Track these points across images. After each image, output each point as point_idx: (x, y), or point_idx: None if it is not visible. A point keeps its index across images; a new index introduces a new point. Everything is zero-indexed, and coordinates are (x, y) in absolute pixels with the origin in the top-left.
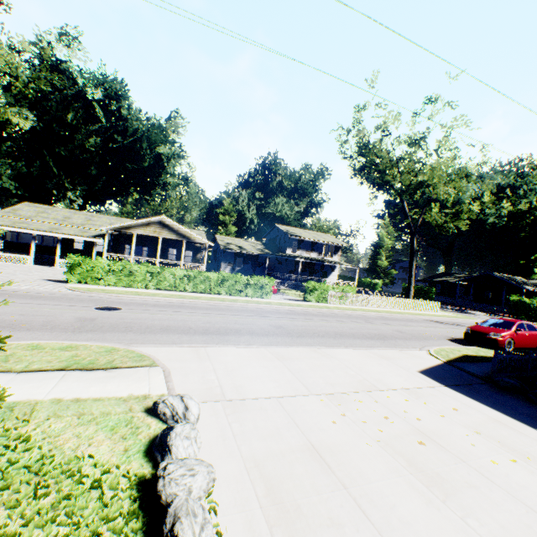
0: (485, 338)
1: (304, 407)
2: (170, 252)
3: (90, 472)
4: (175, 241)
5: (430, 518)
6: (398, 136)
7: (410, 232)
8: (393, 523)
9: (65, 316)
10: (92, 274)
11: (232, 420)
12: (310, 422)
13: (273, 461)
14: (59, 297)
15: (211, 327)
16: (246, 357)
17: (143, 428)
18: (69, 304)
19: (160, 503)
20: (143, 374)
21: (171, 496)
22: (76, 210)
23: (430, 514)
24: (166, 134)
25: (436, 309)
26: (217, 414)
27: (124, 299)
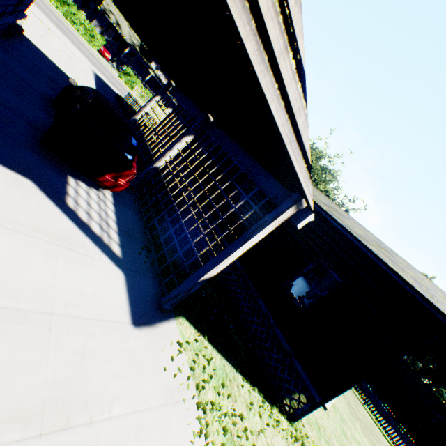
0: None
1: None
2: None
3: None
4: None
5: None
6: None
7: None
8: None
9: None
10: None
11: None
12: None
13: None
14: None
15: None
16: None
17: None
18: None
19: None
20: None
21: None
22: None
23: None
24: None
25: None
26: None
27: None
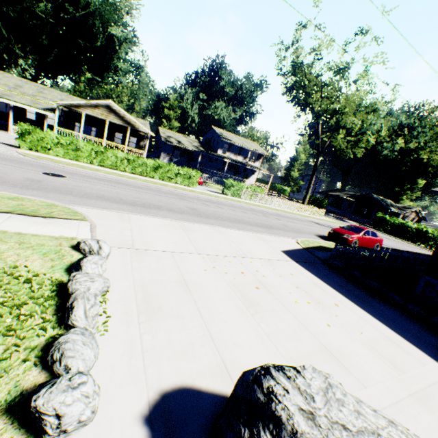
0: (340, 237)
1: (189, 260)
2: (118, 136)
3: (25, 275)
4: (122, 126)
5: (239, 320)
6: (328, 62)
7: (318, 151)
8: (215, 320)
9: (15, 175)
10: (42, 144)
11: (134, 260)
12: (188, 268)
13: (154, 285)
14: (11, 159)
15: (138, 201)
16: (158, 225)
17: (67, 256)
18: (19, 166)
19: (69, 293)
20: (74, 225)
21: (75, 290)
22: (29, 79)
23: (240, 319)
24: (119, 14)
25: (321, 215)
26: (124, 256)
27: (70, 170)
